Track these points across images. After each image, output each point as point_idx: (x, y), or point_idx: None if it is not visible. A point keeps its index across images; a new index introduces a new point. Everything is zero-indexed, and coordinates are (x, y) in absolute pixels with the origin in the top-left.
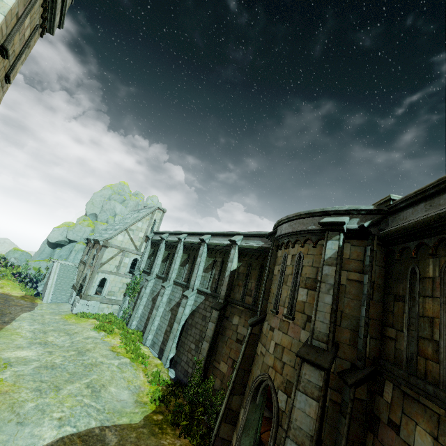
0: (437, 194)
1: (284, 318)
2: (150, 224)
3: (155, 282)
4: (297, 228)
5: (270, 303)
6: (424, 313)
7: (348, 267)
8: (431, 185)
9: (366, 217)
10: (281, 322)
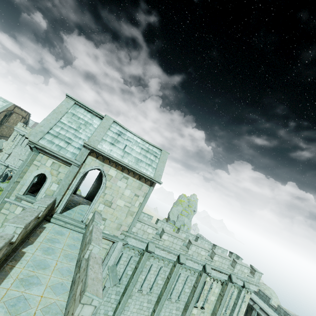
0: None
1: None
2: None
3: None
4: None
5: None
6: None
7: None
8: None
9: None
10: None
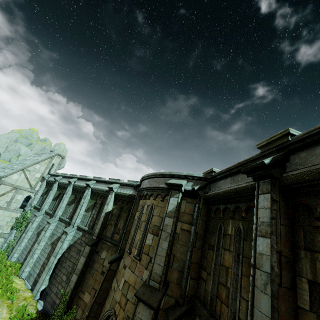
0: (238, 172)
1: (134, 258)
2: (48, 166)
3: (43, 218)
4: (152, 185)
5: (128, 243)
6: (224, 262)
7: (183, 219)
8: (234, 166)
9: (198, 182)
10: (131, 261)
